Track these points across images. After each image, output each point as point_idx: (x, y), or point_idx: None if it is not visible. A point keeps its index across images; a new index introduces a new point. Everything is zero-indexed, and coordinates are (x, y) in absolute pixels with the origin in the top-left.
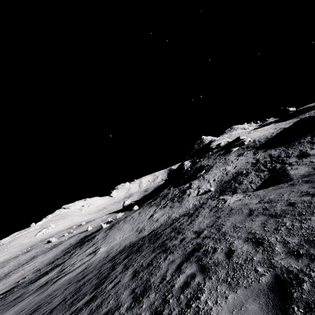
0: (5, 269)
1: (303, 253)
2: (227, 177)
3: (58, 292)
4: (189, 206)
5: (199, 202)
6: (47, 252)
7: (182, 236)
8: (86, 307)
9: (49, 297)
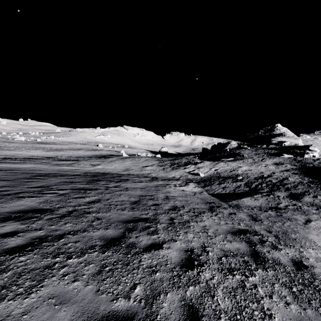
0: (65, 146)
1: (73, 212)
2: (225, 174)
3: (50, 170)
4: (170, 175)
5: (180, 177)
6: (87, 151)
7: (113, 183)
8: (32, 179)
9: (45, 169)
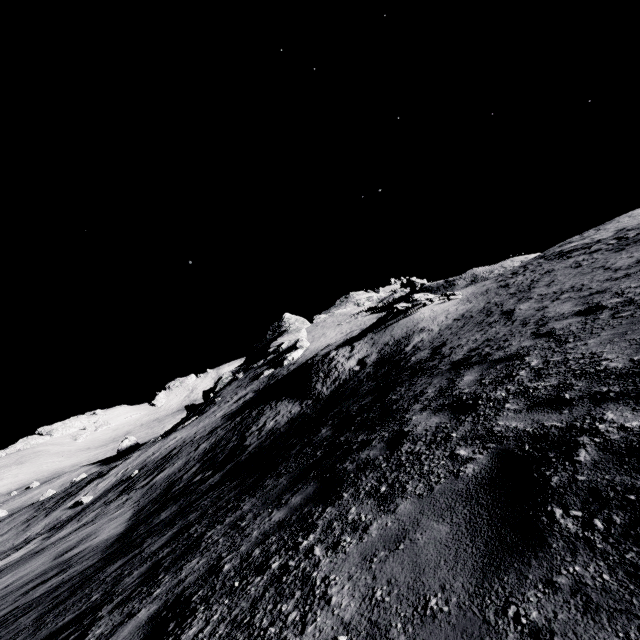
0: None
1: None
2: (130, 473)
3: None
4: (20, 539)
5: (41, 530)
6: None
7: None
8: None
9: None
